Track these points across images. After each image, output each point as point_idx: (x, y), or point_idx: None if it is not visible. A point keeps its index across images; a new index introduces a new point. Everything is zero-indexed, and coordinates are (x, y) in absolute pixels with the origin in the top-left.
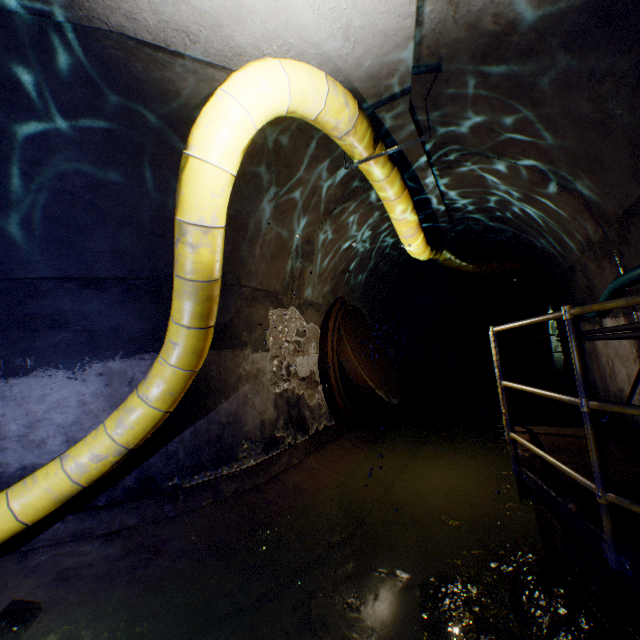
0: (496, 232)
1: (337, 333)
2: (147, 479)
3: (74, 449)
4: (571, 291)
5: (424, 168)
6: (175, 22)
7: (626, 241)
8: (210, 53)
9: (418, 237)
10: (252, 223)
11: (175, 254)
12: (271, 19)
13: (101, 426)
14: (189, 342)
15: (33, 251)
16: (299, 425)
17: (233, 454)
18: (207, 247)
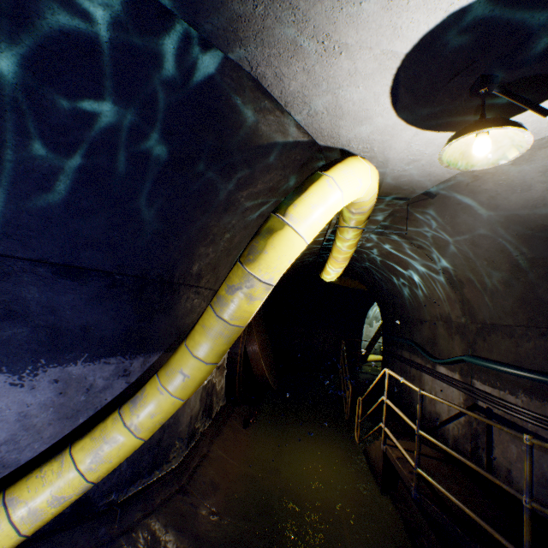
0: (372, 271)
1: (248, 324)
2: (82, 500)
3: (25, 490)
4: (412, 331)
5: (368, 231)
6: (311, 98)
7: (484, 338)
8: (312, 125)
9: (340, 272)
10: (238, 237)
11: (225, 297)
12: (378, 134)
13: (66, 458)
14: (201, 375)
15: (6, 221)
16: (209, 412)
17: (166, 456)
18: (262, 300)
